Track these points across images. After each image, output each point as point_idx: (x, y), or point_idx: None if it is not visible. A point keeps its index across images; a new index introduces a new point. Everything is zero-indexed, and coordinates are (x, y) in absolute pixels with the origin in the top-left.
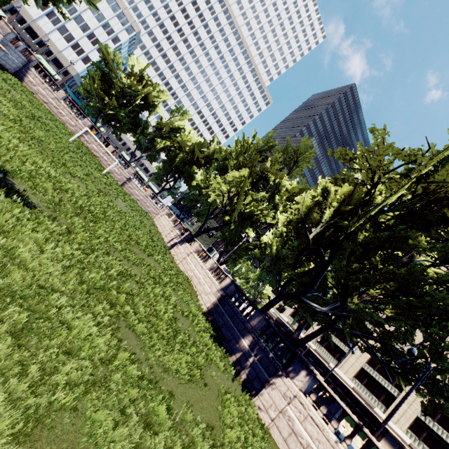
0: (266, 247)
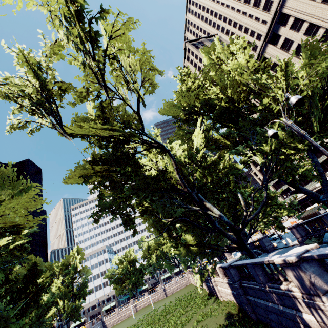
0: None
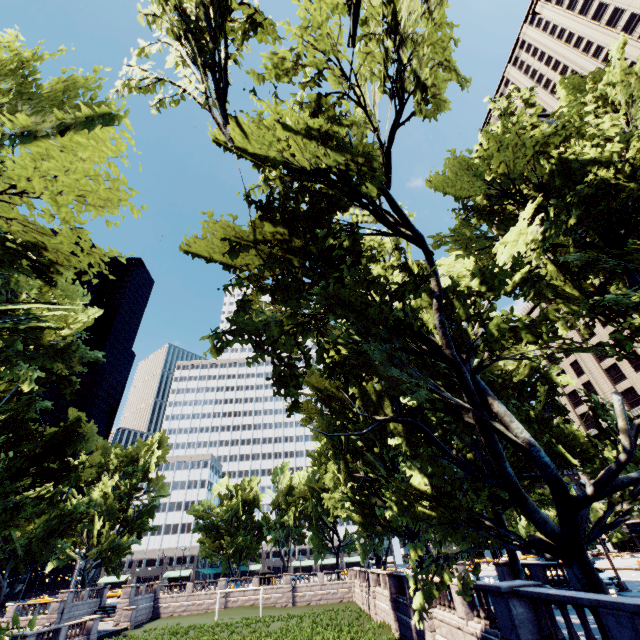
0: None
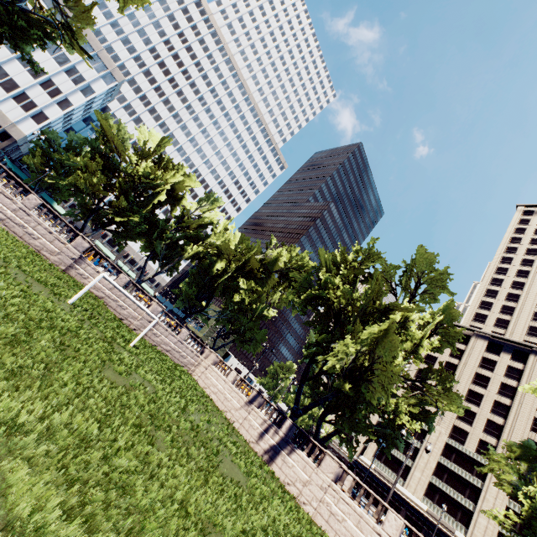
0: (397, 413)
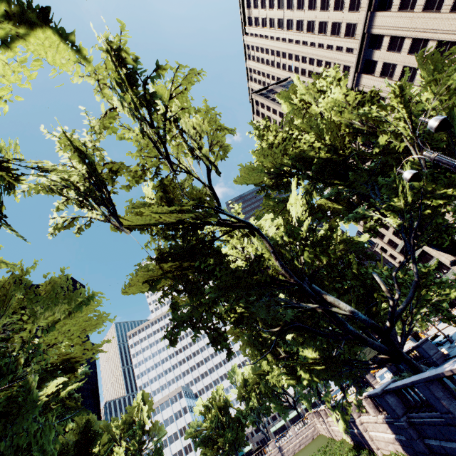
0: None
